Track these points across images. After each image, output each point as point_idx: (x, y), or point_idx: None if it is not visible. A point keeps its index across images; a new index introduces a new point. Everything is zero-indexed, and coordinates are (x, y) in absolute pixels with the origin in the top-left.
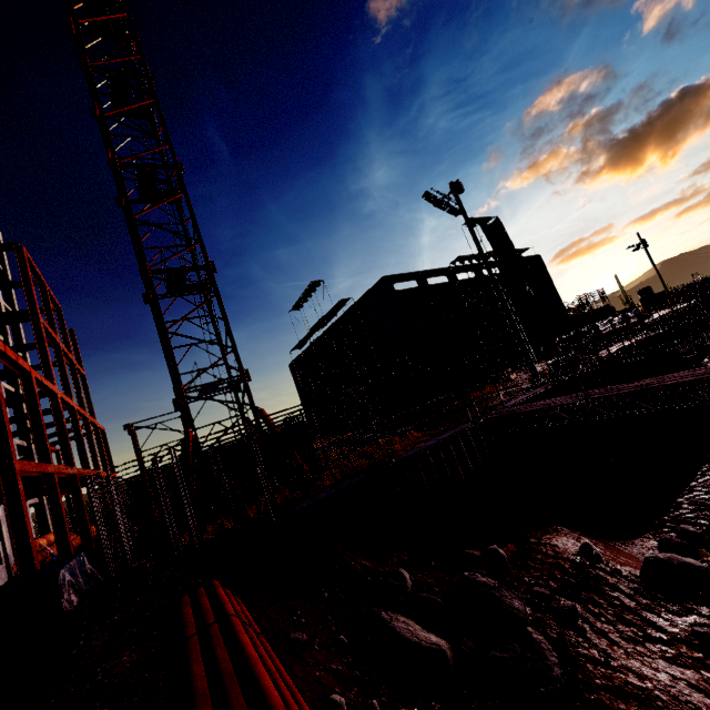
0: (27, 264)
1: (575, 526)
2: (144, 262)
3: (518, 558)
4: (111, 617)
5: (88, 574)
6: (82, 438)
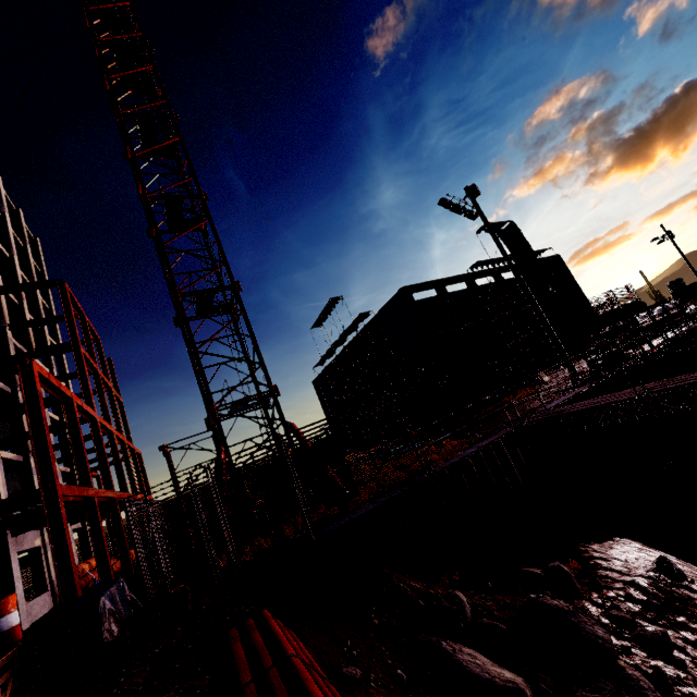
0: (69, 298)
1: (641, 538)
2: (174, 286)
3: (584, 576)
4: (152, 649)
5: (128, 600)
6: (120, 462)
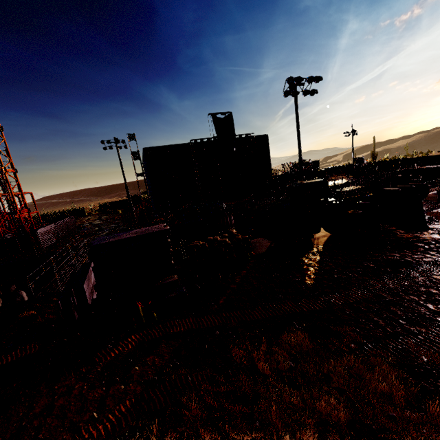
0: None
1: None
2: None
3: None
4: None
5: None
6: None
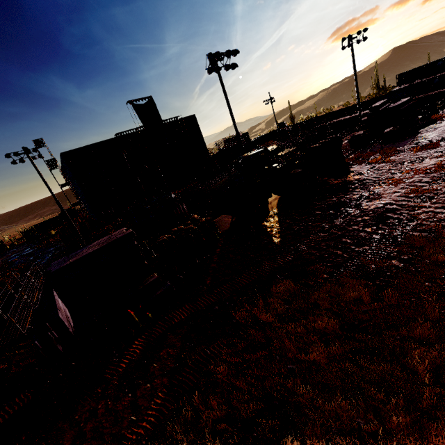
0: None
1: None
2: None
3: None
4: None
5: None
6: None
